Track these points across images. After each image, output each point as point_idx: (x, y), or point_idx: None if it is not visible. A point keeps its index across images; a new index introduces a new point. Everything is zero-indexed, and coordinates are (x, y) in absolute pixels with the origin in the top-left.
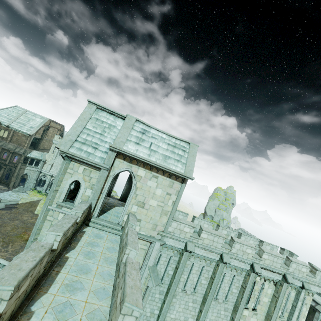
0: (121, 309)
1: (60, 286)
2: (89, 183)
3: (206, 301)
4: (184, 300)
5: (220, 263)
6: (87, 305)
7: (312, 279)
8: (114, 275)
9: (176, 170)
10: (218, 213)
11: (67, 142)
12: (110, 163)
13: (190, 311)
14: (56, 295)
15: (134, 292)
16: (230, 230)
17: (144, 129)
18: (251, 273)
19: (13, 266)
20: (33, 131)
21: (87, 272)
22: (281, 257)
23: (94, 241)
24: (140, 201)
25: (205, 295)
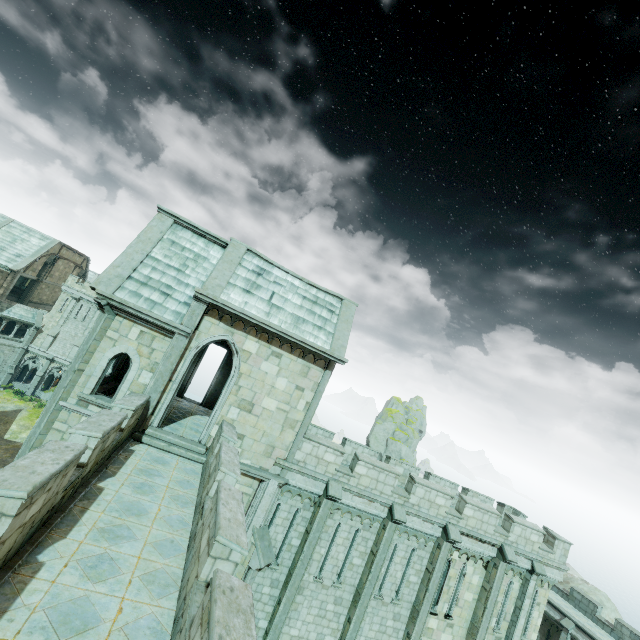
0: (211, 548)
1: (90, 530)
2: (148, 361)
3: (361, 599)
4: (319, 599)
5: (389, 522)
6: (141, 562)
7: (548, 556)
8: (190, 523)
9: (315, 344)
10: (392, 448)
11: (113, 278)
12: (192, 324)
13: (330, 621)
14: (83, 543)
15: (234, 527)
16: (410, 467)
17: (262, 268)
18: (442, 543)
19: (20, 468)
20: (22, 263)
21: (140, 514)
22: (496, 514)
23: (152, 467)
24: (246, 400)
25: (359, 588)
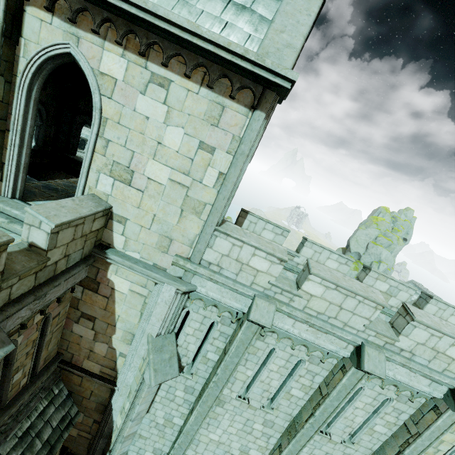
0: None
1: None
2: None
3: (296, 437)
4: (244, 416)
5: (352, 367)
6: None
7: None
8: None
9: (221, 37)
10: (372, 251)
11: None
12: None
13: (256, 438)
14: None
15: None
16: (399, 285)
17: None
18: (445, 410)
19: None
20: None
21: None
22: None
23: None
24: (119, 165)
25: (296, 421)
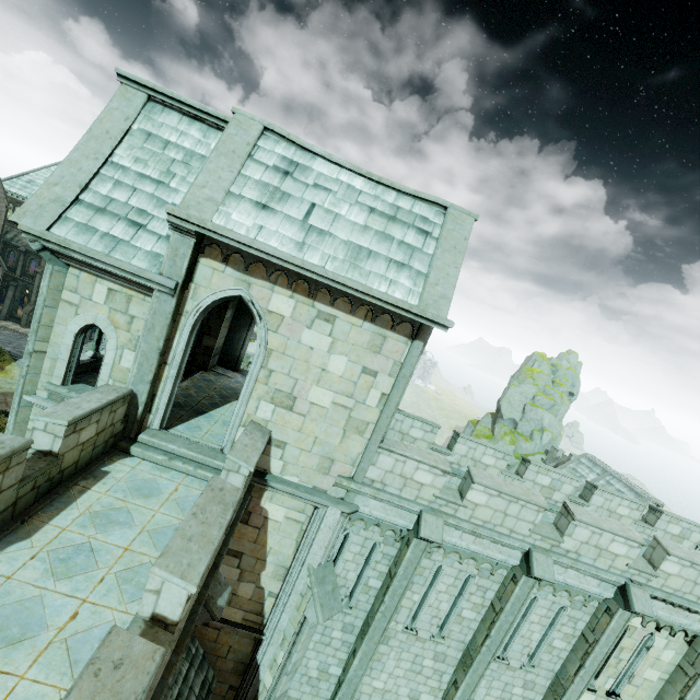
0: None
1: None
2: (129, 335)
3: (473, 666)
4: (412, 652)
5: (523, 575)
6: None
7: None
8: None
9: (389, 297)
10: (530, 416)
11: (47, 205)
12: (178, 273)
13: (427, 678)
14: None
15: None
16: (561, 477)
17: (291, 161)
18: (616, 610)
19: None
20: None
21: (20, 637)
22: None
23: (122, 505)
24: (282, 392)
25: (470, 648)
